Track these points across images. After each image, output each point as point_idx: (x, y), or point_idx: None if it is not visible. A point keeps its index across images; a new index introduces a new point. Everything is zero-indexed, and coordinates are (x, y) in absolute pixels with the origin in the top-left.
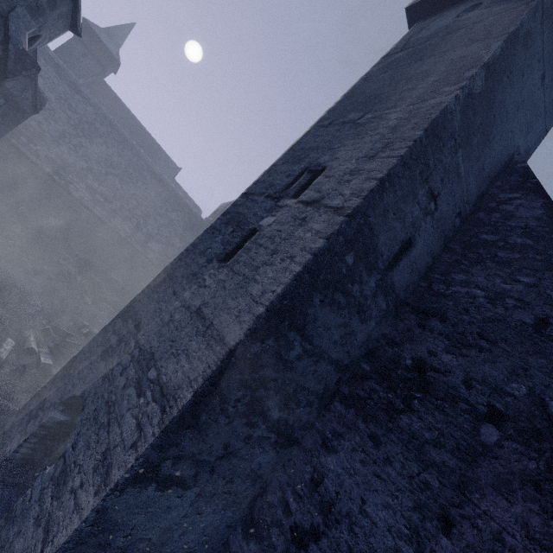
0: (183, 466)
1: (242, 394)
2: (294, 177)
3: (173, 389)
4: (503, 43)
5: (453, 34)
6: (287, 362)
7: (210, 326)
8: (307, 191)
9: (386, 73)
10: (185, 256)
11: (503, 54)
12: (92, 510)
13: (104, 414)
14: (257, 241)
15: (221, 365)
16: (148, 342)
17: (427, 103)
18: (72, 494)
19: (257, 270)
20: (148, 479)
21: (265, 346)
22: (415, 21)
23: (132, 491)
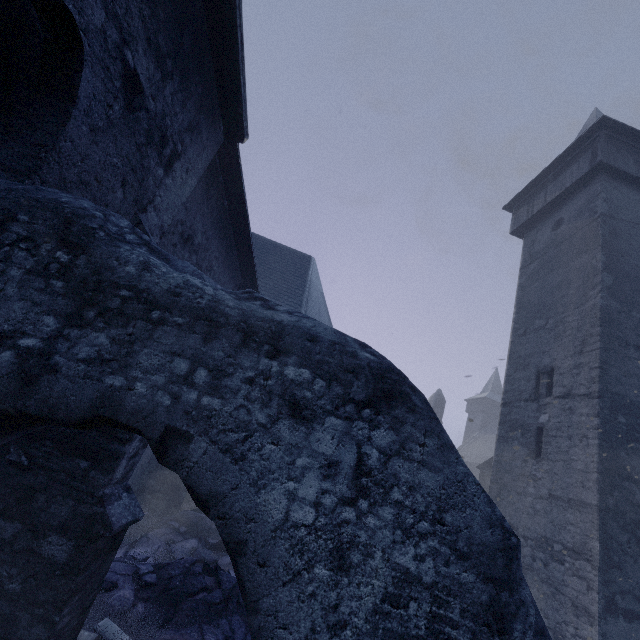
0: (629, 600)
1: (627, 536)
2: (534, 381)
3: (581, 546)
4: (601, 253)
5: (561, 246)
6: (639, 505)
7: (569, 500)
8: (554, 388)
9: (535, 284)
10: (499, 465)
11: (607, 255)
12: (597, 633)
13: (547, 588)
14: (549, 434)
15: (599, 517)
16: (532, 532)
17: (585, 306)
18: (575, 637)
19: (568, 453)
20: (614, 611)
21: (615, 497)
22: (521, 234)
23: (610, 620)
